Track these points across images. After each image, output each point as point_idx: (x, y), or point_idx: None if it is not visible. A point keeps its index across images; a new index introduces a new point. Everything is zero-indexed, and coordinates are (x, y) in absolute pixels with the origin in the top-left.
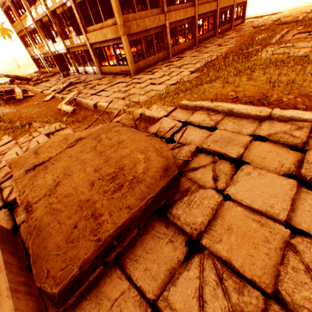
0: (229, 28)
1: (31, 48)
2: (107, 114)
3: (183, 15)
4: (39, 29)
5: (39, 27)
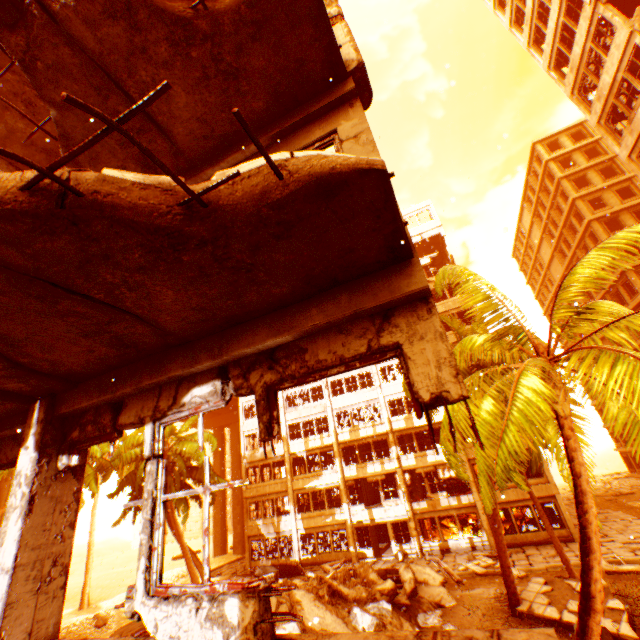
0: None
1: (273, 518)
2: None
3: None
4: (345, 489)
5: (345, 486)
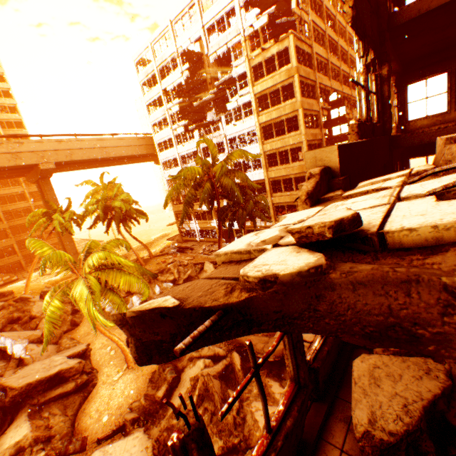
0: None
1: (187, 221)
2: None
3: None
4: (214, 213)
5: (214, 211)
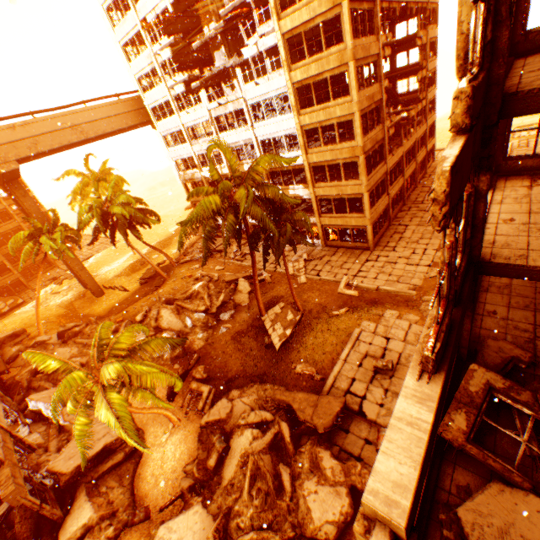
0: (424, 173)
1: None
2: (397, 297)
3: (397, 188)
4: None
5: None
